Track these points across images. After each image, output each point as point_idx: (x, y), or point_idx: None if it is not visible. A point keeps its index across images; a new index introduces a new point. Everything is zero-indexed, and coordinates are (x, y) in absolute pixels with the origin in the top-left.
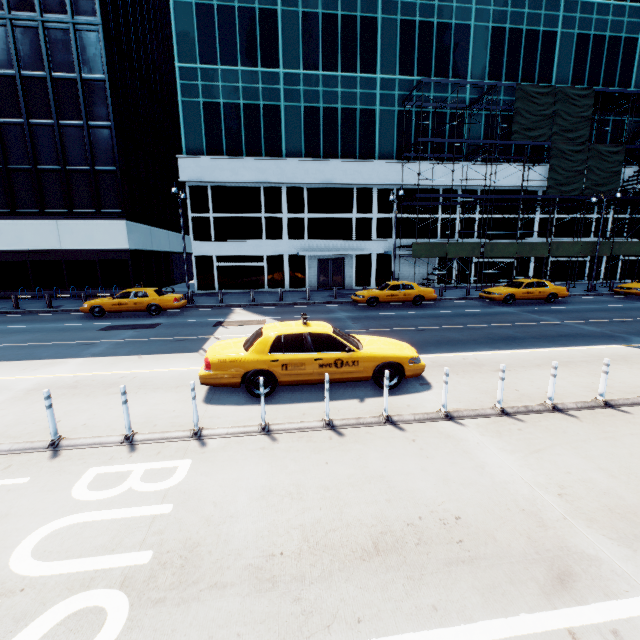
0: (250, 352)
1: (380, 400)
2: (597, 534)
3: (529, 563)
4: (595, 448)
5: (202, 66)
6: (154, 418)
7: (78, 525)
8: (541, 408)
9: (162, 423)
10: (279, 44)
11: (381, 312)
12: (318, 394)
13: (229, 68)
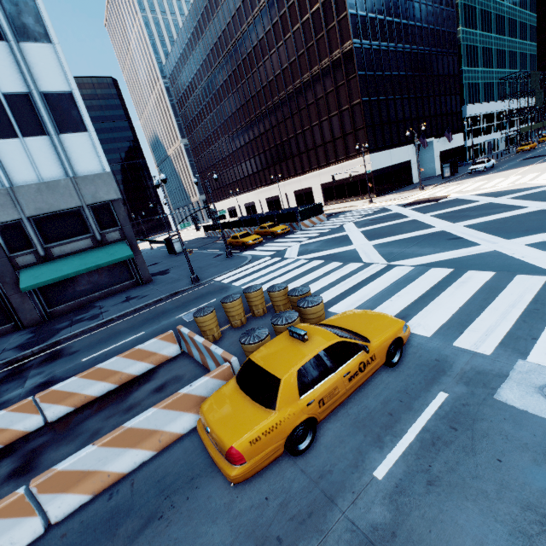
0: None
1: None
2: None
3: None
4: None
5: (467, 68)
6: None
7: None
8: None
9: None
10: (478, 59)
11: None
12: None
13: (471, 69)
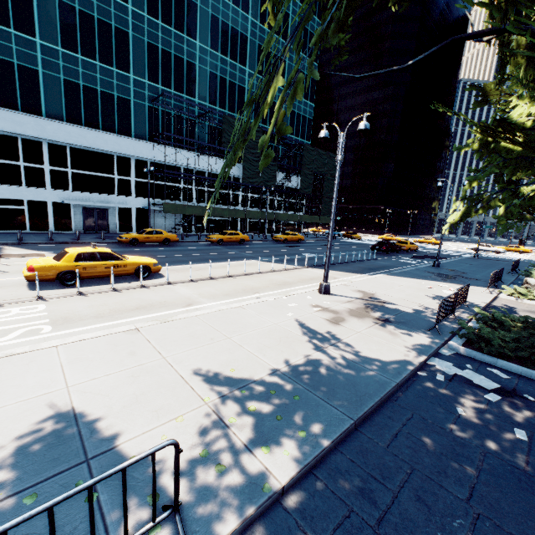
0: (62, 262)
1: (139, 282)
2: (204, 299)
3: (183, 304)
4: (217, 286)
5: None
6: (0, 298)
7: (1, 322)
8: (206, 278)
9: (9, 298)
10: (35, 17)
11: (141, 248)
12: (105, 283)
13: None
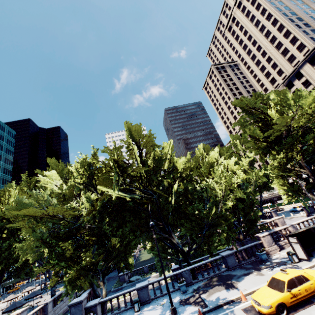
0: None
1: None
2: None
3: None
4: None
5: None
6: None
7: None
8: None
9: None
10: None
11: None
12: None
13: None
